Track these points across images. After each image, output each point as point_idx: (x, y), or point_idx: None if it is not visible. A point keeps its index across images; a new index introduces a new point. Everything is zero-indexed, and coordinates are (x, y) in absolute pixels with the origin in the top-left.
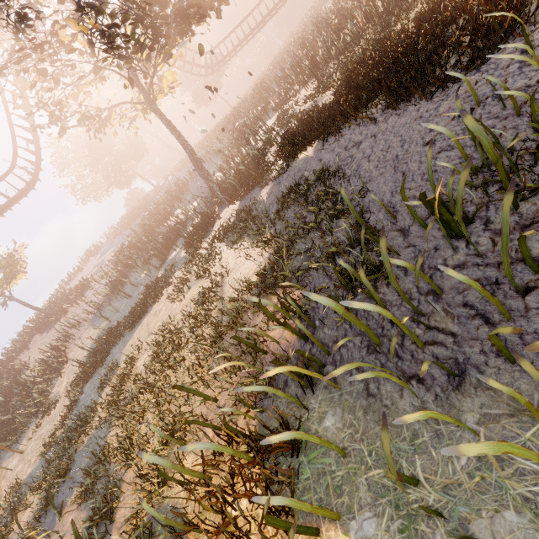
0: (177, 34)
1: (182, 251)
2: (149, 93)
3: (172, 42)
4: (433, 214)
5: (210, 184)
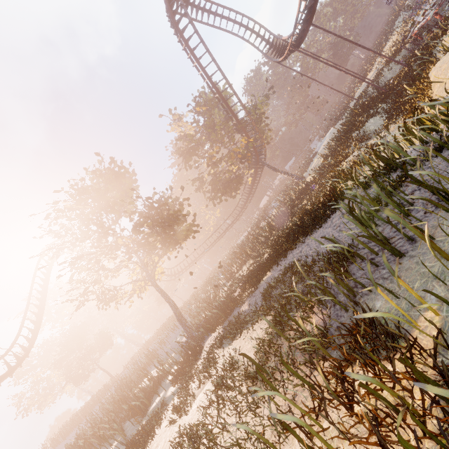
0: (173, 244)
1: (168, 391)
2: (151, 274)
3: (170, 248)
4: (357, 219)
5: (189, 331)
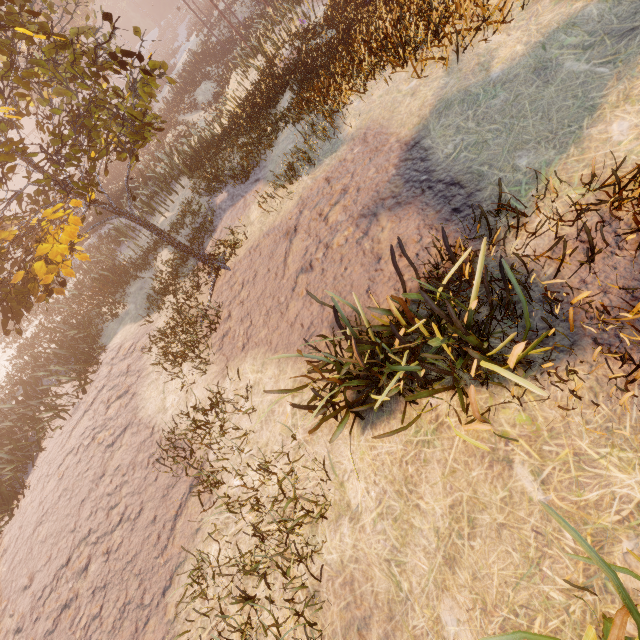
0: None
1: None
2: None
3: None
4: None
5: None
